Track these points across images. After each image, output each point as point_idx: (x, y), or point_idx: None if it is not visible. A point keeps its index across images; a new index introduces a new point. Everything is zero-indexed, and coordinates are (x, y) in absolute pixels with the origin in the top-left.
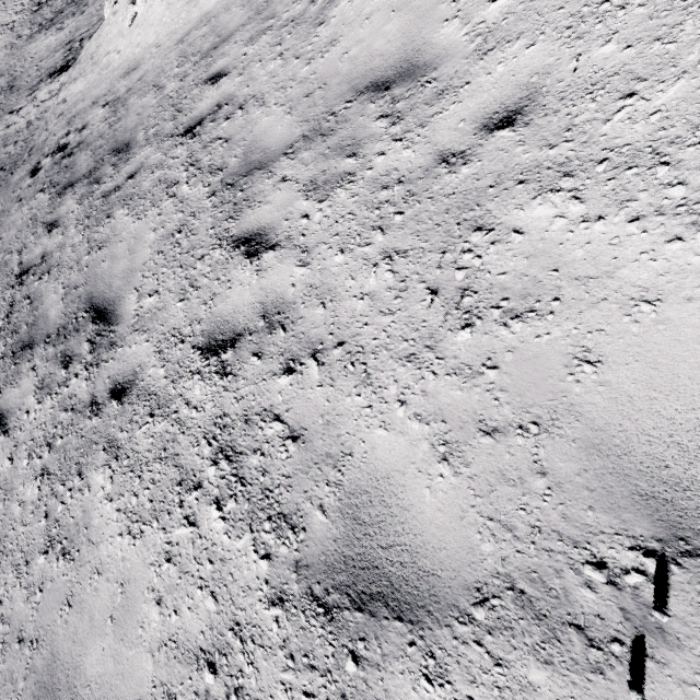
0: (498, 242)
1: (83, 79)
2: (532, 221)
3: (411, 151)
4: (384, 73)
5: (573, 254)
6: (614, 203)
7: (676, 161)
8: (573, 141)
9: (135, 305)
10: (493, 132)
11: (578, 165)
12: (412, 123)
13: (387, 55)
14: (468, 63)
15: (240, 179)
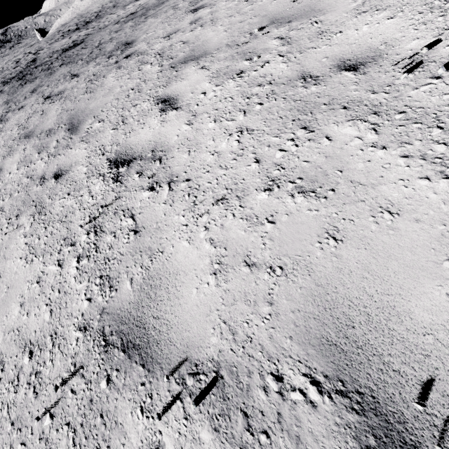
0: None
1: None
2: None
3: None
4: None
5: None
6: None
7: None
8: None
9: (144, 37)
10: None
11: None
12: None
13: None
14: None
15: None
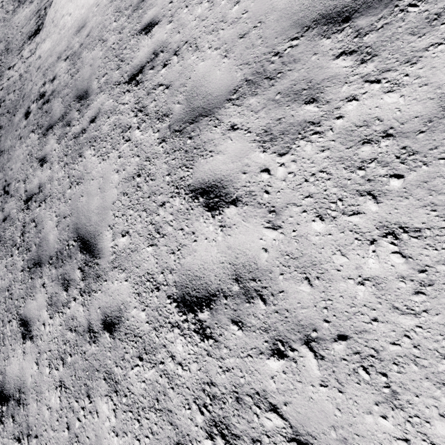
0: None
1: (49, 39)
2: None
3: (398, 95)
4: (338, 2)
5: None
6: None
7: None
8: None
9: (111, 242)
10: None
11: None
12: (393, 59)
13: None
14: None
15: (186, 126)
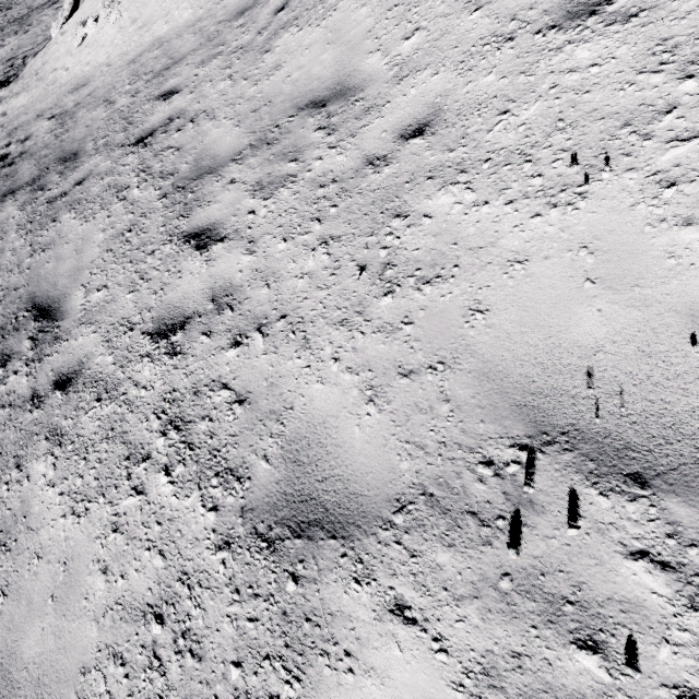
0: (412, 225)
1: (27, 93)
2: (437, 208)
3: (344, 156)
4: (321, 94)
5: (468, 231)
6: (495, 192)
7: (536, 159)
8: (467, 146)
9: (82, 300)
10: (408, 140)
11: (470, 164)
12: (345, 133)
13: (324, 79)
14: (388, 87)
15: (190, 183)
